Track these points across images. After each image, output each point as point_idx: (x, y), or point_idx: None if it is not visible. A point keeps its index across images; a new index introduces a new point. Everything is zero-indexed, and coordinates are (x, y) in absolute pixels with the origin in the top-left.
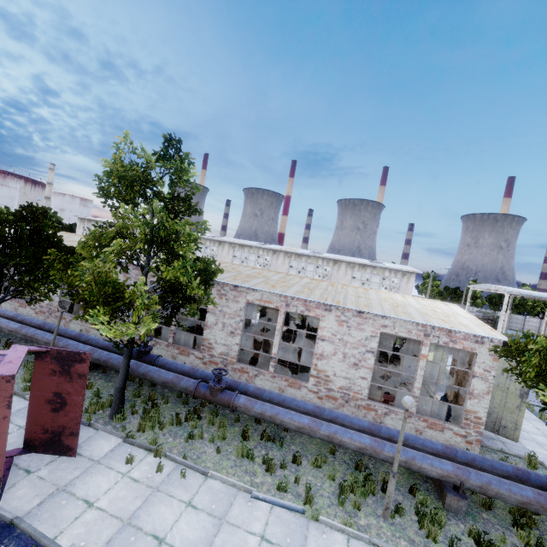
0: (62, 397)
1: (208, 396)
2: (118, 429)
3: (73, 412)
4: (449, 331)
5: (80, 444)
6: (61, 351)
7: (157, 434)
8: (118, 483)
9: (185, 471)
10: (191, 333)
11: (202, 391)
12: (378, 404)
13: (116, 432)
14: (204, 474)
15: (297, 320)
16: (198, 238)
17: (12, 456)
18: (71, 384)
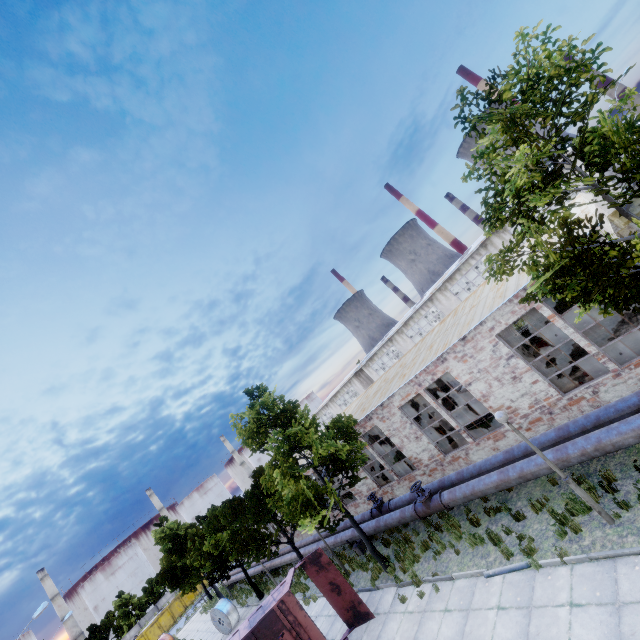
0: (334, 583)
1: (426, 511)
2: (394, 580)
3: (346, 589)
4: None
5: (377, 606)
6: (309, 557)
7: (417, 567)
8: (402, 621)
9: (436, 585)
10: (399, 461)
11: (420, 509)
12: (576, 391)
13: (391, 584)
14: (451, 580)
15: (516, 330)
16: (314, 416)
17: (346, 637)
18: (330, 572)
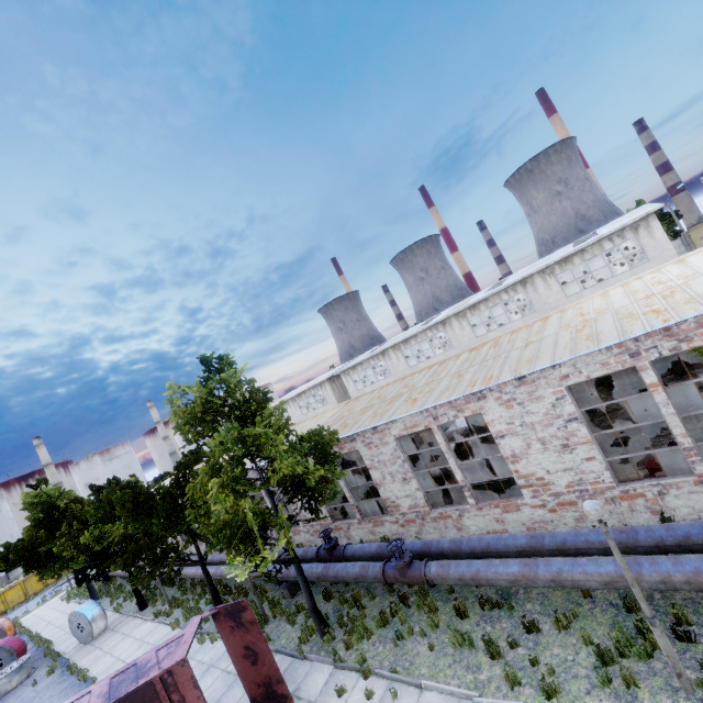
0: (252, 649)
1: (398, 578)
2: (330, 653)
3: (266, 660)
4: (665, 329)
5: (299, 685)
6: (226, 607)
7: (367, 646)
8: None
9: (395, 689)
10: (370, 499)
11: (391, 574)
12: (638, 485)
13: (326, 659)
14: (418, 687)
15: None
16: (288, 419)
17: None
18: (250, 634)
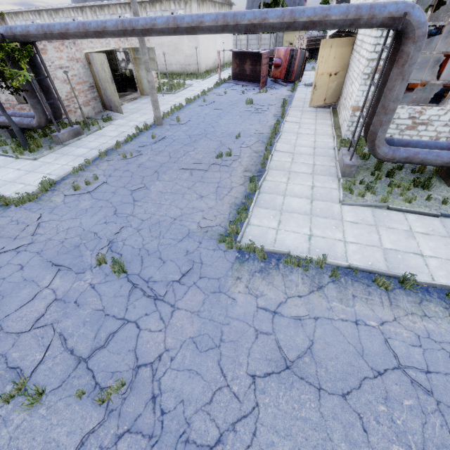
0: None
1: None
2: None
3: None
4: None
5: None
6: None
7: None
8: None
9: None
10: None
11: None
12: (24, 105)
13: None
14: None
15: None
16: None
17: None
18: None
